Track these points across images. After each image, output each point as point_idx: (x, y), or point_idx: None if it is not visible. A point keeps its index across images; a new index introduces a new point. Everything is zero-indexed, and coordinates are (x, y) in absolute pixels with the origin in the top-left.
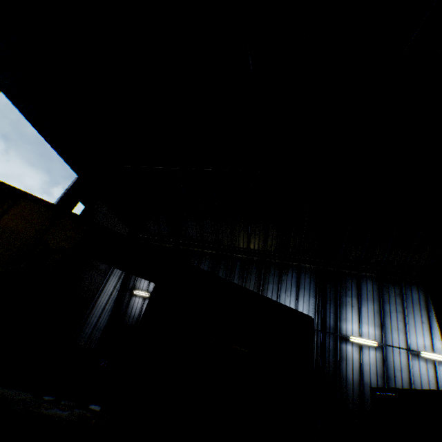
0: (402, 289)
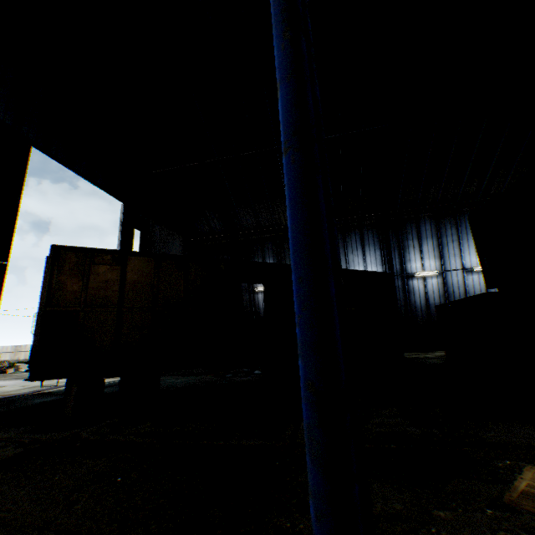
0: (456, 220)
